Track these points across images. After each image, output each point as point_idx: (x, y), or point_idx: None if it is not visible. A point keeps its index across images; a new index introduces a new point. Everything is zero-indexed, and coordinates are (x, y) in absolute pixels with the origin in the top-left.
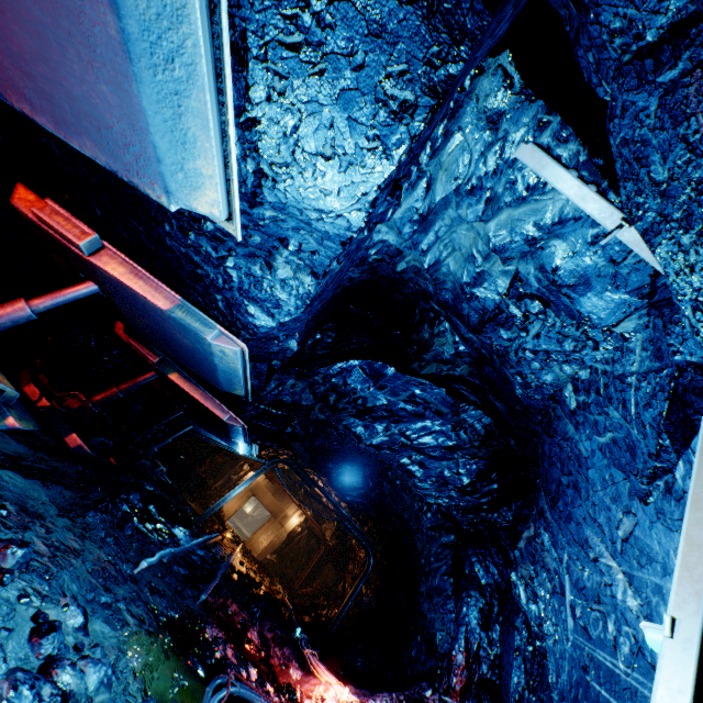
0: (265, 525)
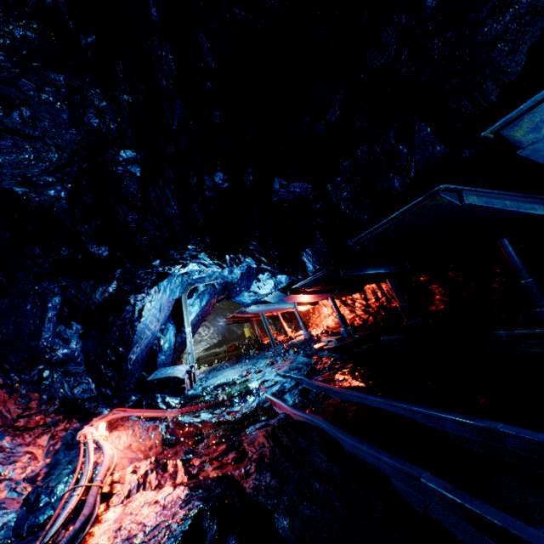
0: None
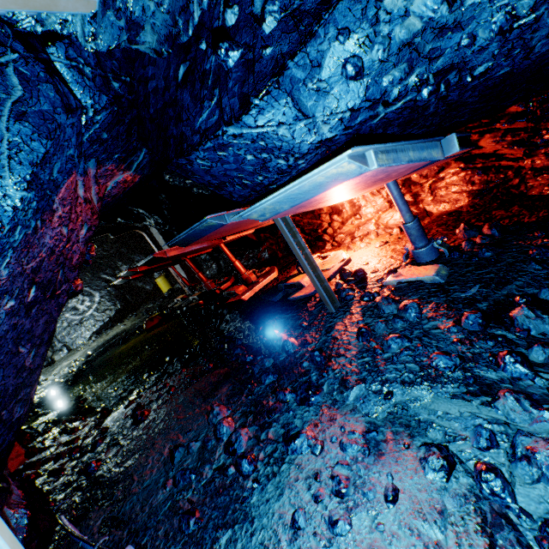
0: None
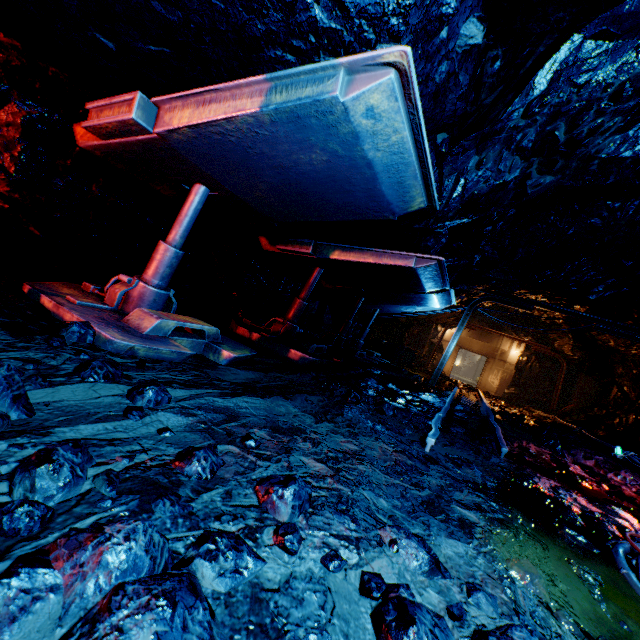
0: (486, 368)
